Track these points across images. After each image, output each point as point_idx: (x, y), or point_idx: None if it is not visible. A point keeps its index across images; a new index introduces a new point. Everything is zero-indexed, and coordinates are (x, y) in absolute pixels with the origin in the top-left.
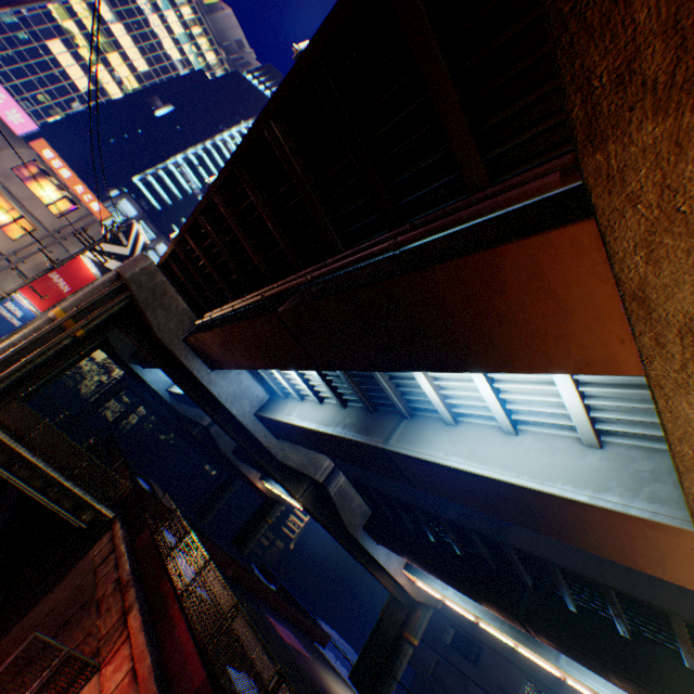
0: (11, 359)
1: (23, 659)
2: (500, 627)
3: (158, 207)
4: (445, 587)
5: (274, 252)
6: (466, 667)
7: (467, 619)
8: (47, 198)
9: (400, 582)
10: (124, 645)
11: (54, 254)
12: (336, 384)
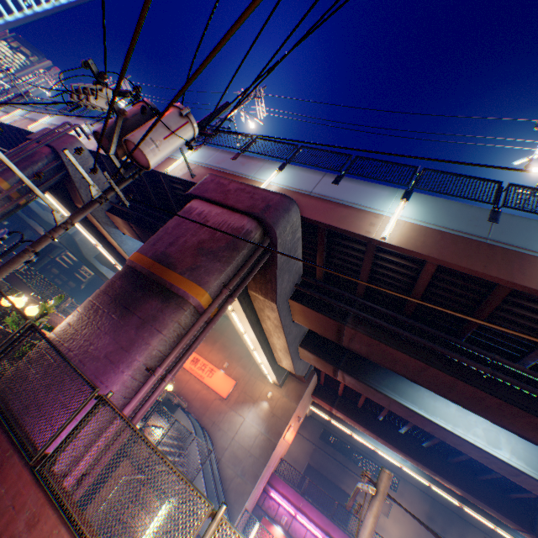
0: None
1: None
2: None
3: None
4: None
5: None
6: None
7: None
8: None
9: None
10: None
11: None
12: None
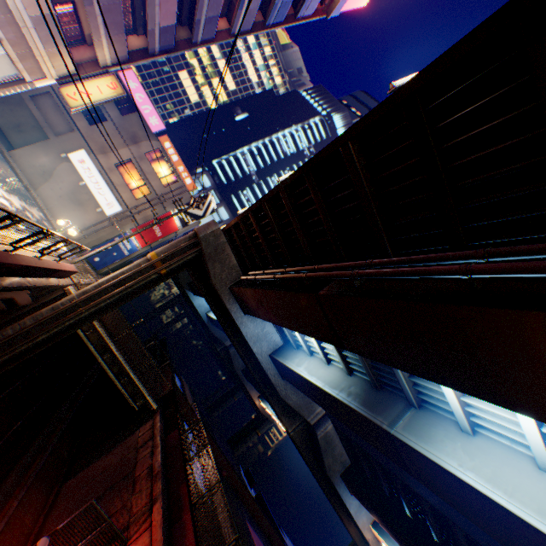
0: (119, 283)
1: (81, 518)
2: None
3: (225, 182)
4: None
5: (319, 240)
6: None
7: None
8: (160, 173)
9: (366, 537)
10: (146, 531)
11: (157, 210)
12: (346, 353)
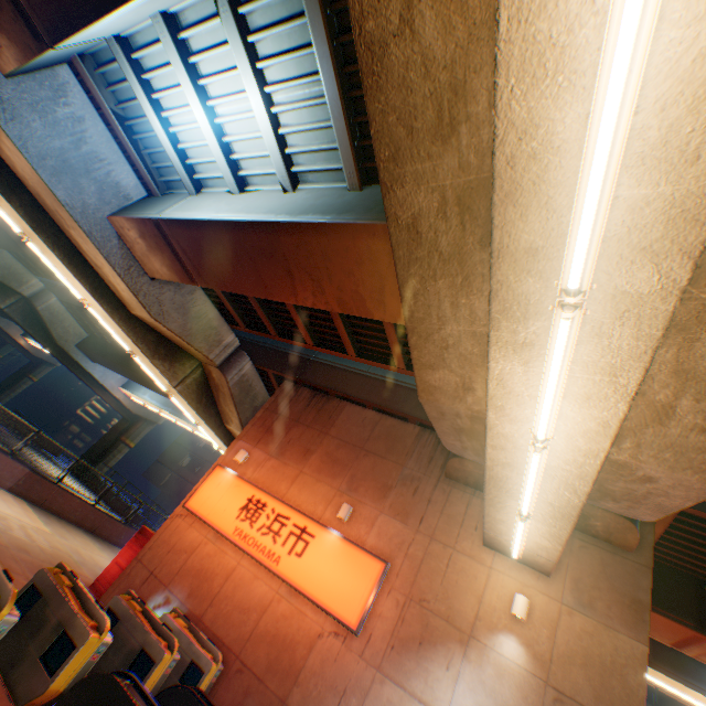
0: None
1: None
2: (168, 409)
3: None
4: (145, 394)
5: None
6: (191, 476)
7: (204, 449)
8: None
9: (118, 397)
10: None
11: None
12: None
